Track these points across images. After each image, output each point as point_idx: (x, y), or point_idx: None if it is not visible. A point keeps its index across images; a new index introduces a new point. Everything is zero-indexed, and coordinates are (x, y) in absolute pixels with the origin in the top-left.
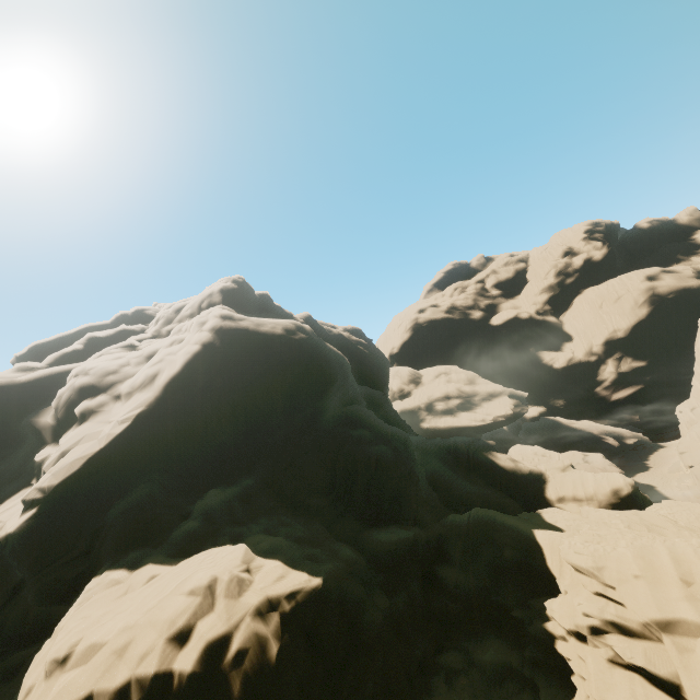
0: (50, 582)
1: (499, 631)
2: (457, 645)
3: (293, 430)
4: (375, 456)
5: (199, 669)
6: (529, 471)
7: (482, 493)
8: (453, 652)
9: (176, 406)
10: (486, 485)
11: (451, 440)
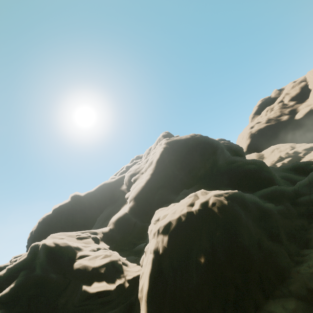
0: (144, 217)
1: None
2: None
3: (207, 168)
4: (247, 168)
5: (201, 208)
6: None
7: None
8: None
9: (161, 168)
10: None
11: (289, 165)
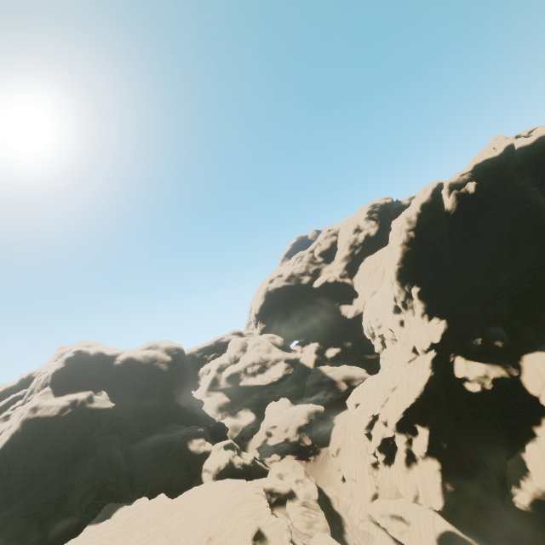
0: None
1: None
2: None
3: (53, 468)
4: (84, 477)
5: None
6: (204, 451)
7: (163, 474)
8: None
9: None
10: (174, 465)
11: (176, 434)
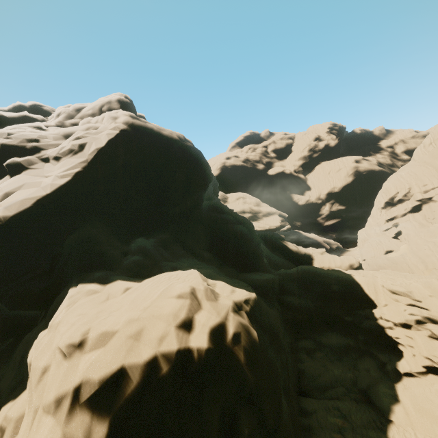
0: (22, 292)
1: (332, 328)
2: (307, 337)
3: (186, 208)
4: (240, 231)
5: (212, 346)
6: (304, 253)
7: (284, 262)
8: (305, 340)
9: (104, 174)
10: (284, 258)
11: (262, 232)
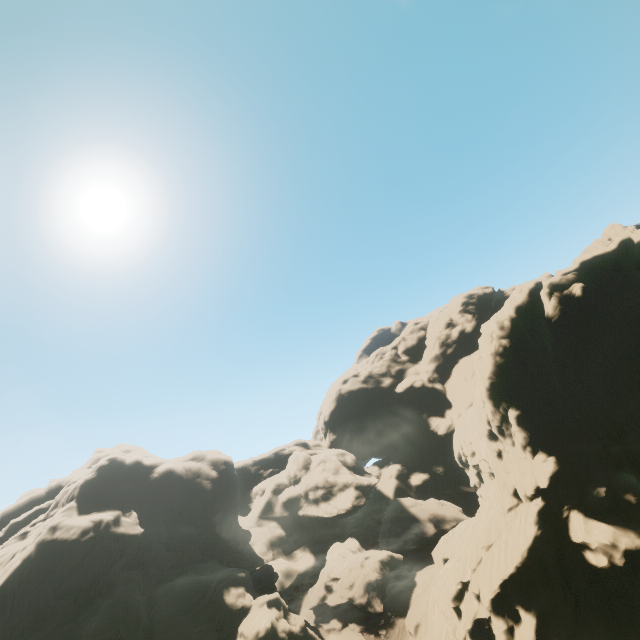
0: None
1: None
2: None
3: (61, 609)
4: (93, 627)
5: None
6: (242, 606)
7: (189, 633)
8: None
9: None
10: (204, 621)
11: (212, 577)
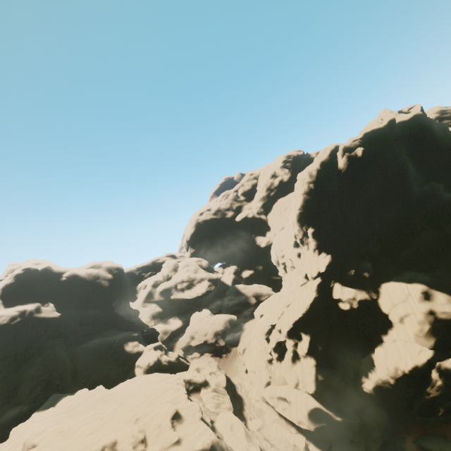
0: None
1: None
2: None
3: (4, 366)
4: (32, 374)
5: None
6: (137, 351)
7: (102, 369)
8: None
9: None
10: (112, 362)
11: (115, 338)
